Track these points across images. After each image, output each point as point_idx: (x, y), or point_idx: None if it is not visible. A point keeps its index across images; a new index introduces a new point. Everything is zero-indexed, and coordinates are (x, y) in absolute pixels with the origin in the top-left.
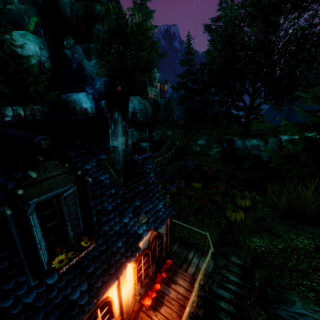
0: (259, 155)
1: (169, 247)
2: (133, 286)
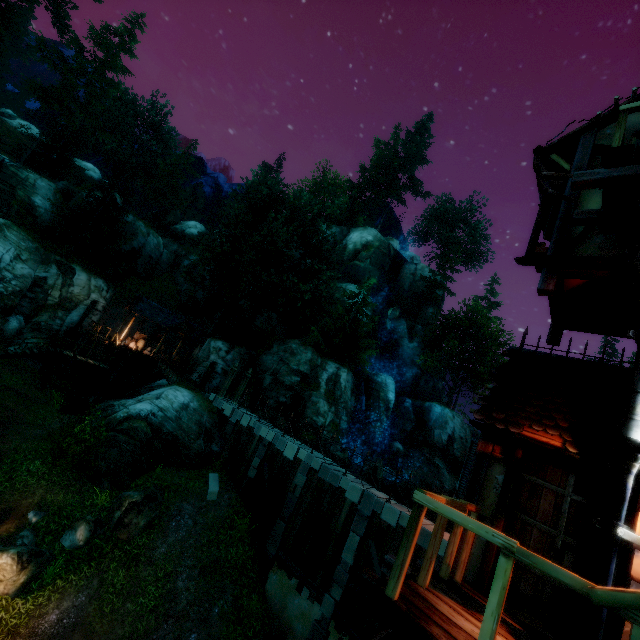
0: None
1: None
2: None
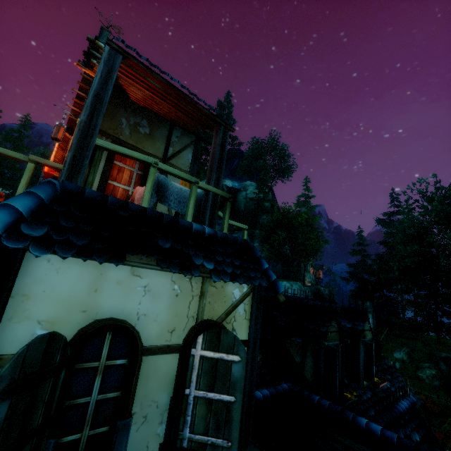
0: None
1: None
2: None
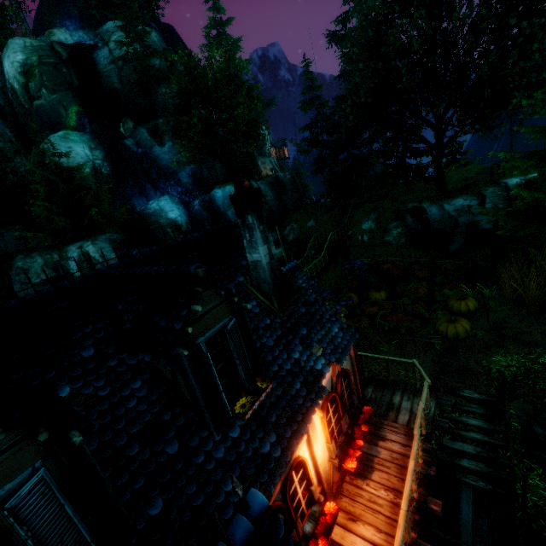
0: (474, 223)
1: (361, 390)
2: (326, 446)
